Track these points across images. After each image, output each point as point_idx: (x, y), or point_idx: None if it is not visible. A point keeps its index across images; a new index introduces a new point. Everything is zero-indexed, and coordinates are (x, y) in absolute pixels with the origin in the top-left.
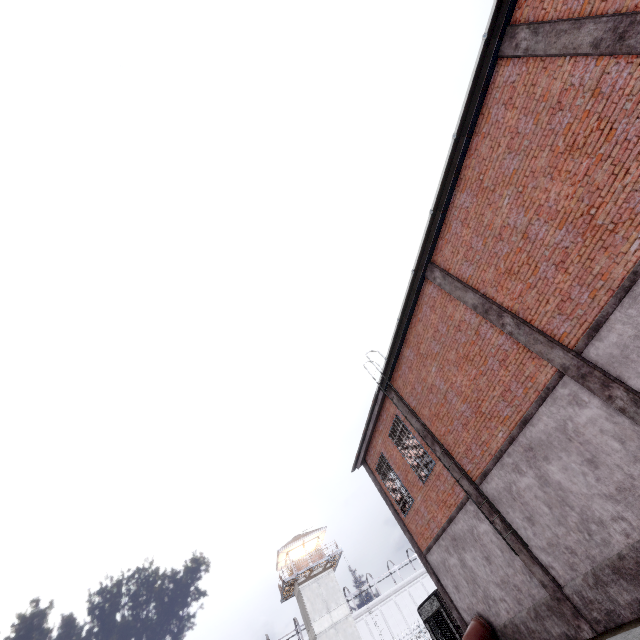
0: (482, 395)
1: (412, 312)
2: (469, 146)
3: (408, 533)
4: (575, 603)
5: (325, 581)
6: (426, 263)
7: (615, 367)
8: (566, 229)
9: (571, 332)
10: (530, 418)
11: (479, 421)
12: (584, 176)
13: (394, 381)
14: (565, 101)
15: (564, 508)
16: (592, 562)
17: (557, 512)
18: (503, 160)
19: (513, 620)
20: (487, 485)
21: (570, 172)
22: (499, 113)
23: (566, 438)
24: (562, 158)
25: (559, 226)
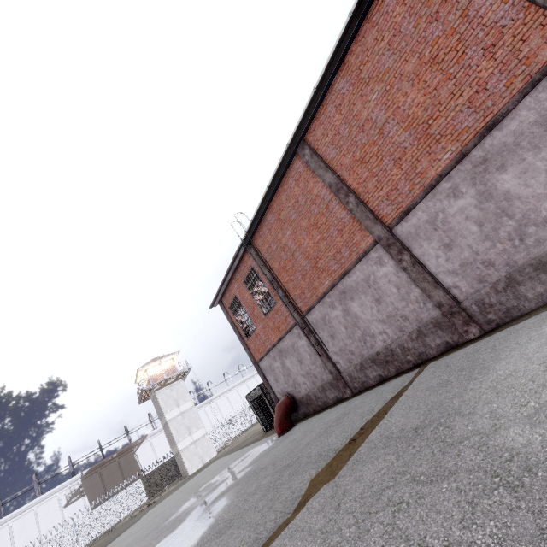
0: (320, 255)
1: (280, 183)
2: (359, 31)
3: (248, 350)
4: (346, 380)
5: (176, 387)
6: (300, 139)
7: (409, 241)
8: (410, 132)
9: (390, 214)
10: (349, 272)
11: (314, 273)
12: (434, 89)
13: (255, 240)
14: (442, 13)
15: (354, 328)
16: (362, 358)
17: (350, 331)
18: (382, 55)
19: (308, 394)
20: (310, 316)
21: (426, 83)
22: (391, 4)
23: (367, 286)
24: (424, 68)
25: (406, 129)
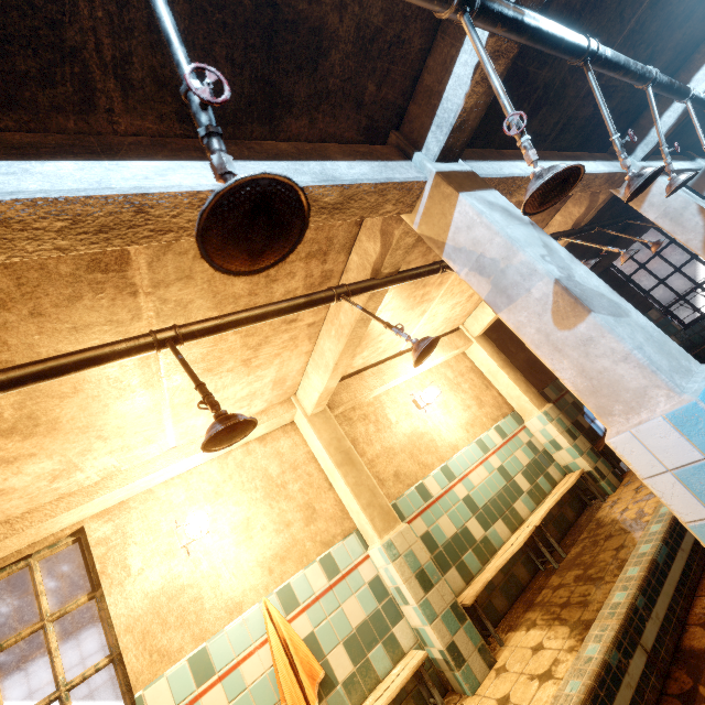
0: None
1: None
2: None
3: None
4: None
5: None
6: None
7: None
8: None
9: None
10: None
11: None
12: None
13: None
14: None
15: None
16: None
17: None
18: None
19: (680, 291)
20: None
21: None
22: None
23: None
24: None
25: None
